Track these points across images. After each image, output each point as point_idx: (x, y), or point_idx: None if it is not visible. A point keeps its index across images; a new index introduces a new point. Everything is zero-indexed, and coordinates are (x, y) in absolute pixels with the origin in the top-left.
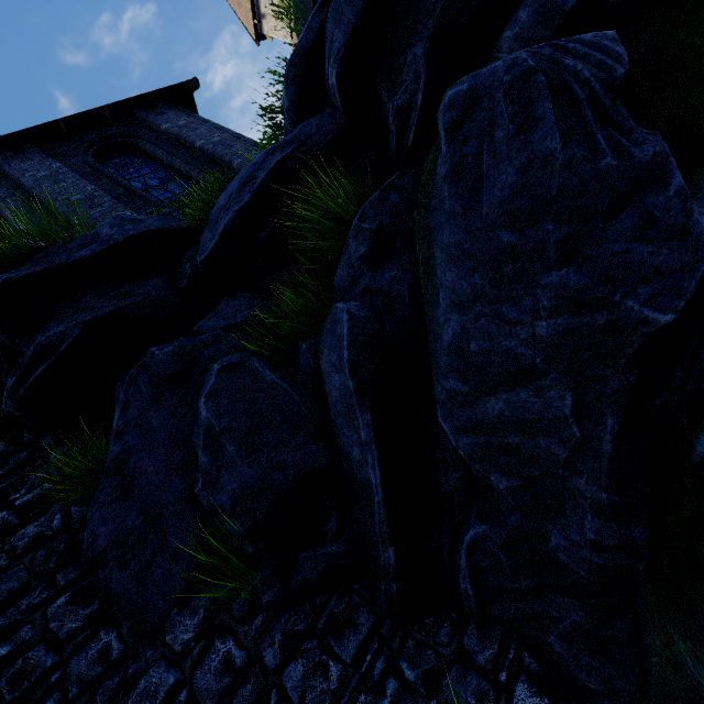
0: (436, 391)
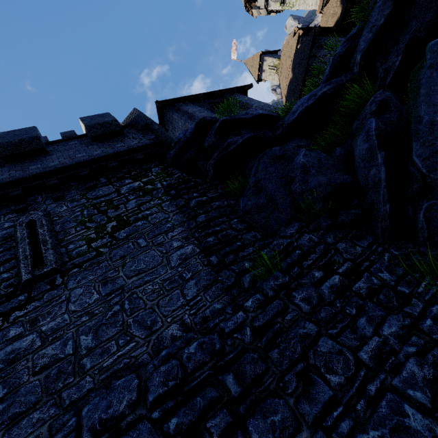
0: (413, 146)
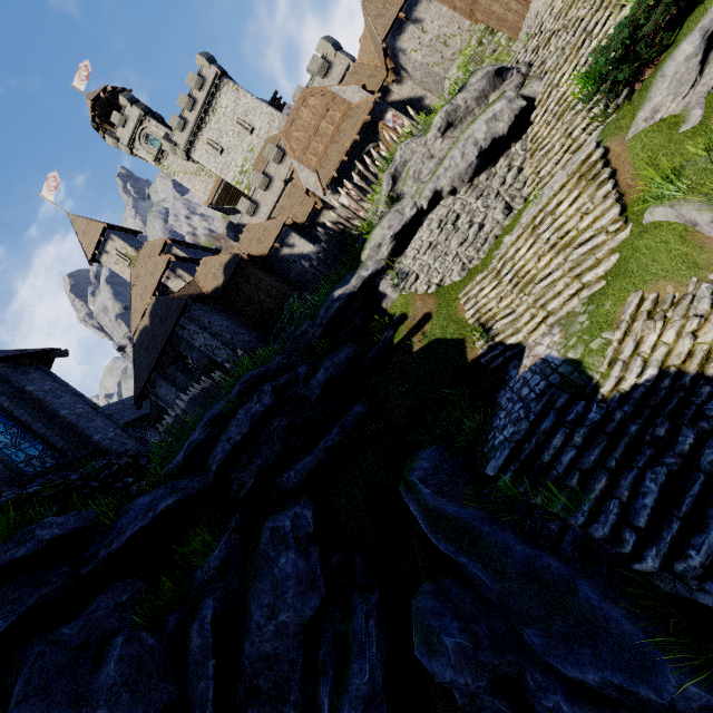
0: (244, 642)
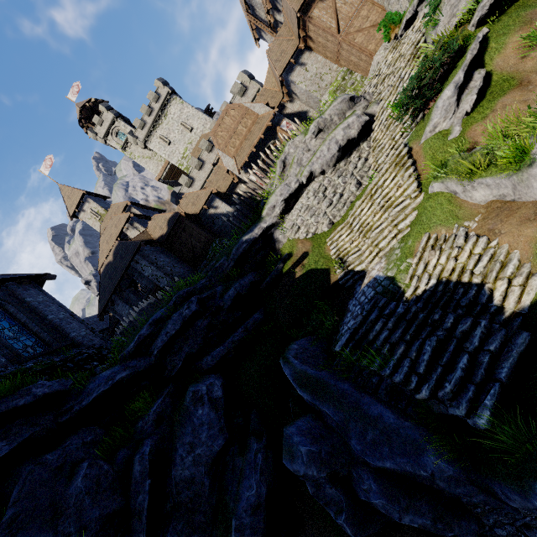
0: (171, 470)
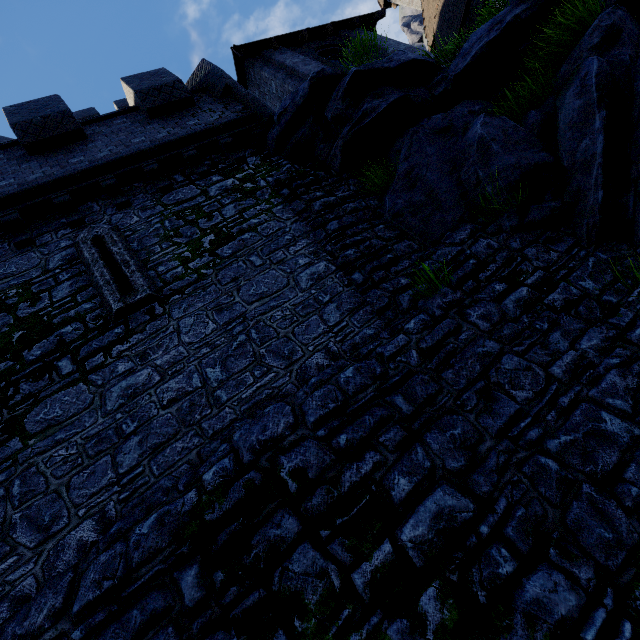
0: None
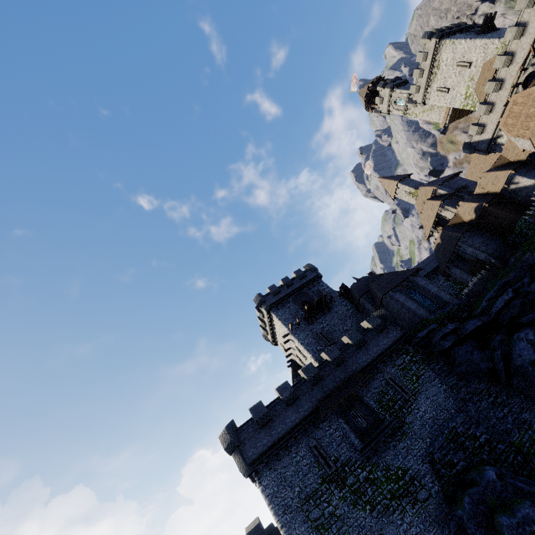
0: (511, 361)
